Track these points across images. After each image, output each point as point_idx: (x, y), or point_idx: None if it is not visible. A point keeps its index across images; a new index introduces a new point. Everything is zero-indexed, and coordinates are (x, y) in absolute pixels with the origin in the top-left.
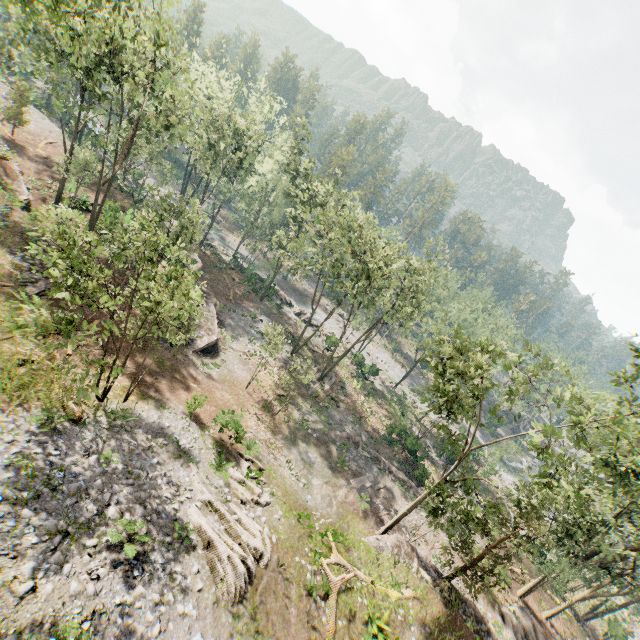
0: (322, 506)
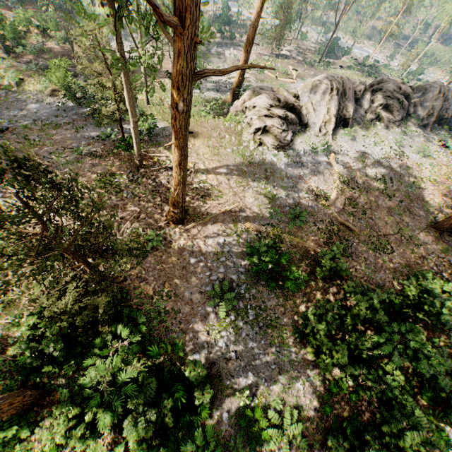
0: None
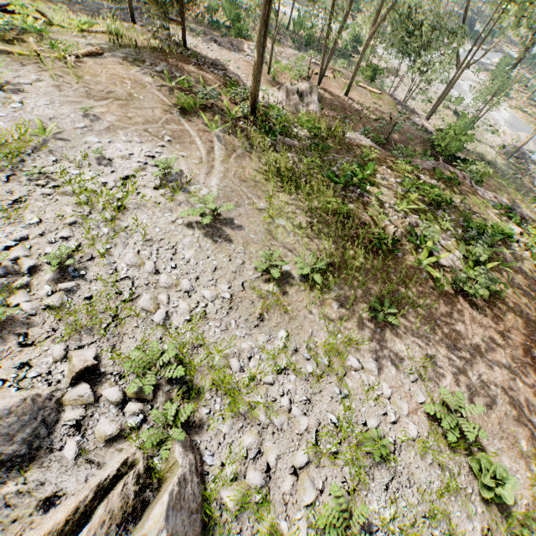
0: None
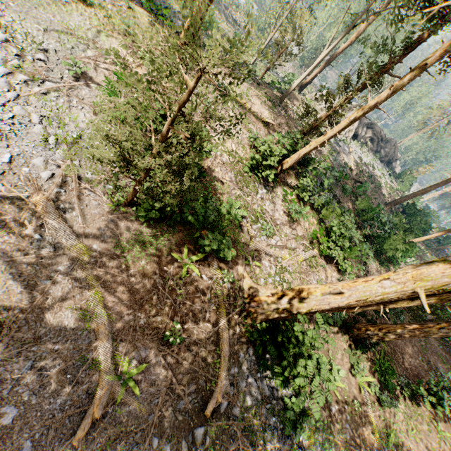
0: None
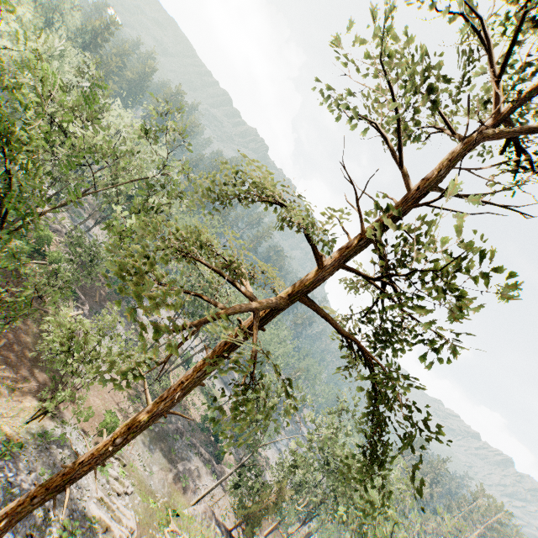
0: (159, 488)
